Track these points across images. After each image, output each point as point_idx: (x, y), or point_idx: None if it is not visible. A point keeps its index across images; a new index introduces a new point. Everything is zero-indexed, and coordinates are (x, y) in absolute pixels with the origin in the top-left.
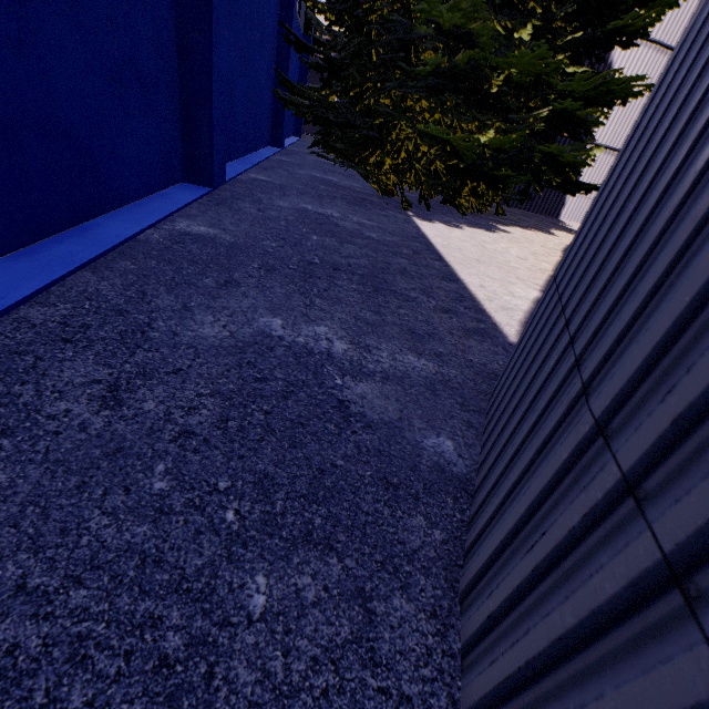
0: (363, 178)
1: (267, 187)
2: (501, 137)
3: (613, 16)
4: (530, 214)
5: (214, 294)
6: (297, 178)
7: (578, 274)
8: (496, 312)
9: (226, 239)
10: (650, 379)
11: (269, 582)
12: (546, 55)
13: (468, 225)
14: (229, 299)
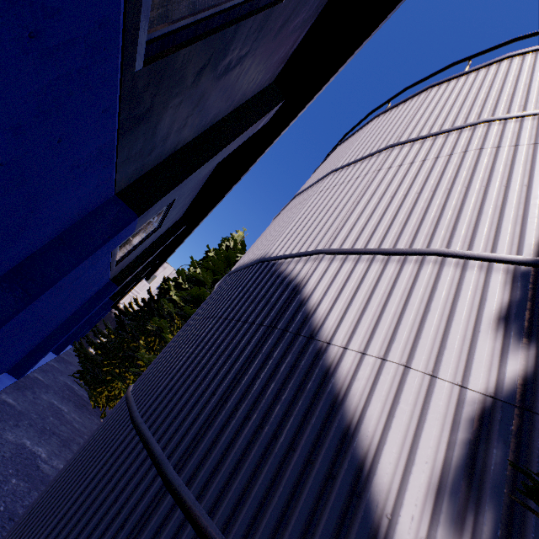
0: (89, 397)
1: (41, 384)
2: None
3: None
4: None
5: (13, 427)
6: (57, 382)
7: None
8: None
9: (19, 408)
10: None
11: (16, 480)
12: None
13: None
14: (17, 430)
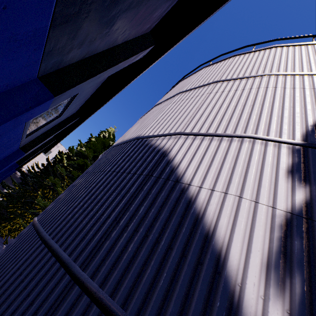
0: None
1: None
2: None
3: None
4: None
5: None
6: None
7: None
8: None
9: None
10: None
11: None
12: None
13: None
14: None
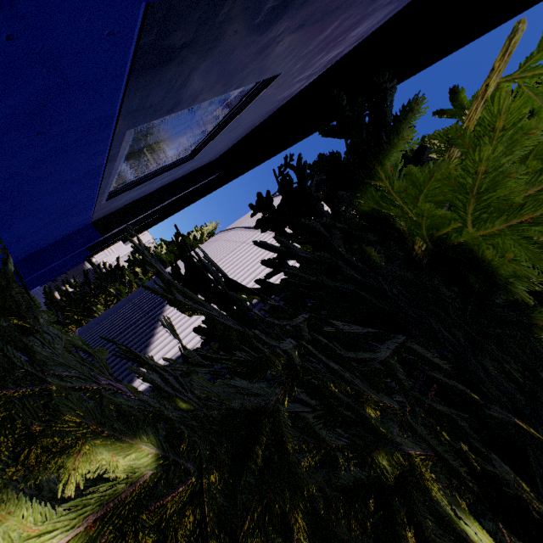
0: None
1: None
2: None
3: None
4: None
5: None
6: None
7: None
8: None
9: None
10: None
11: None
12: None
13: None
14: None
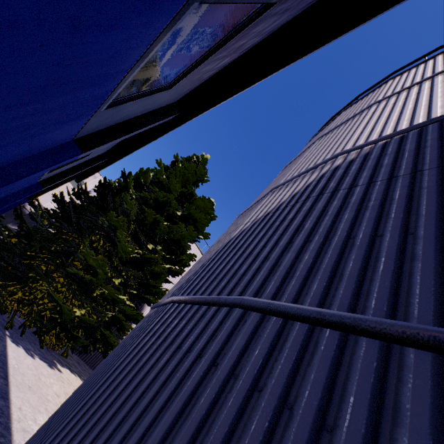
0: None
1: None
2: (87, 315)
3: (149, 292)
4: (82, 362)
5: None
6: None
7: (64, 408)
8: (18, 431)
9: None
10: (53, 441)
11: None
12: (120, 295)
13: (40, 356)
14: None
